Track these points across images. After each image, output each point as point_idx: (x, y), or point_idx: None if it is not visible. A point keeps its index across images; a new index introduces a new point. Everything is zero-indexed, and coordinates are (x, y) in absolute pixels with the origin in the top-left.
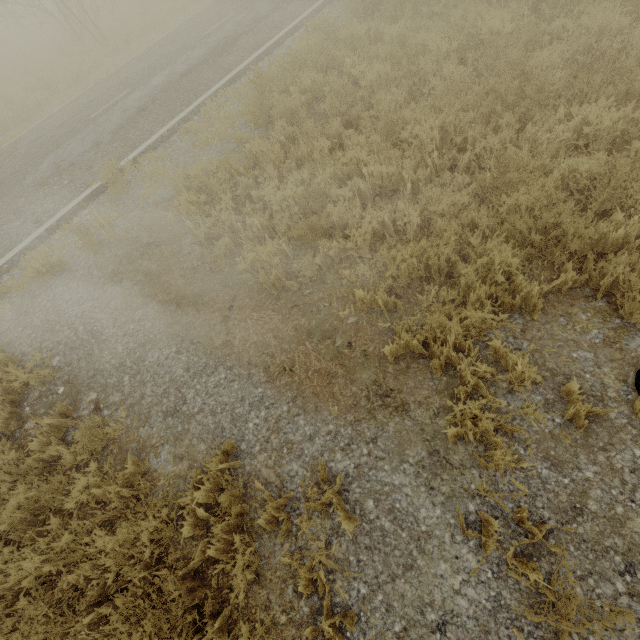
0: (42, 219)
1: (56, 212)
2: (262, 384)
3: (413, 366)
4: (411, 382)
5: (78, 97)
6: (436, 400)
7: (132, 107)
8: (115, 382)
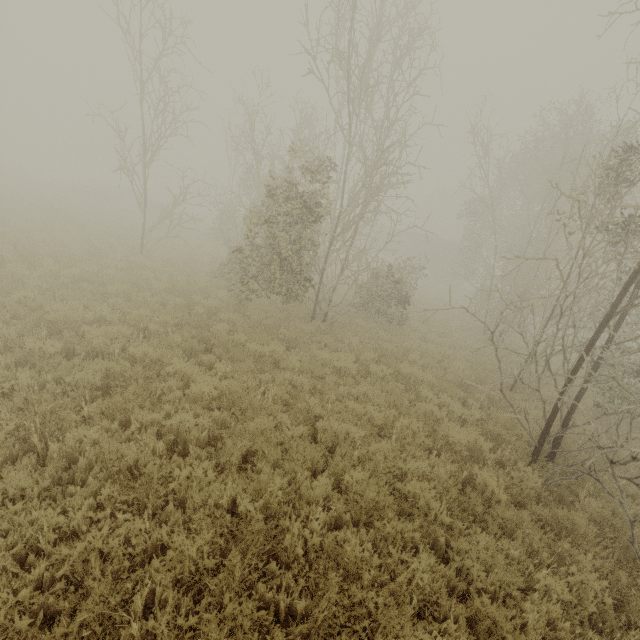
0: None
1: None
2: None
3: None
4: None
5: None
6: None
7: None
8: None
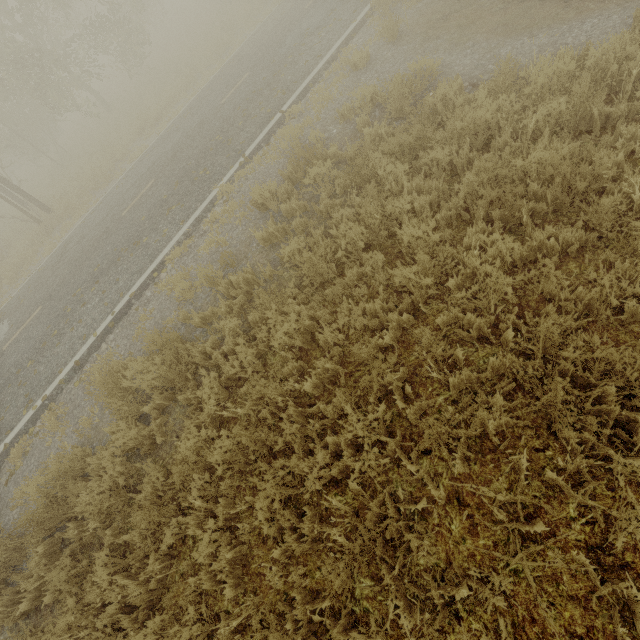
0: (321, 54)
1: (331, 47)
2: None
3: None
4: None
5: (270, 16)
6: None
7: None
8: (480, 72)
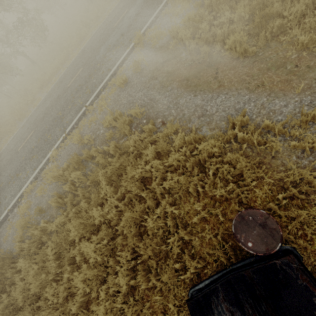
0: (110, 68)
1: (115, 64)
2: (247, 94)
3: None
4: None
5: (102, 23)
6: None
7: (132, 15)
8: (168, 113)
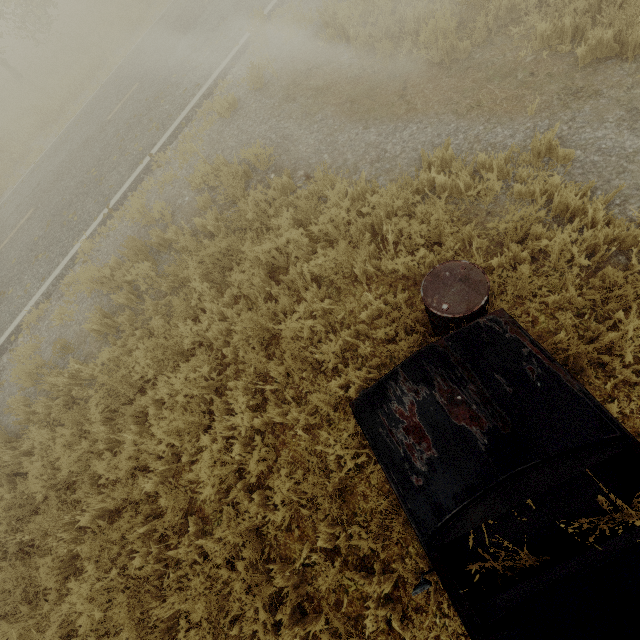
0: (200, 83)
1: (210, 75)
2: (454, 122)
3: (600, 67)
4: (600, 77)
5: None
6: (628, 80)
7: None
8: (316, 161)
